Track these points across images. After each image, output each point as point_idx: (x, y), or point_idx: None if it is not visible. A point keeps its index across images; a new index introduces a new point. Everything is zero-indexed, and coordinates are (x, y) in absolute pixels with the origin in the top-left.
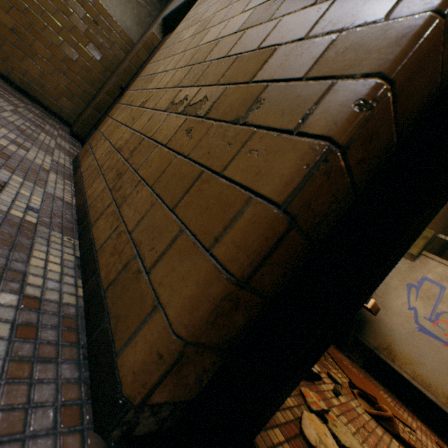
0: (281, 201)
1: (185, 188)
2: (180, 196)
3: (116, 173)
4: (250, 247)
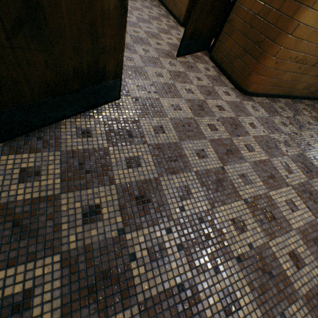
0: (188, 1)
1: (183, 1)
2: (182, 3)
3: (173, 1)
4: (187, 6)
